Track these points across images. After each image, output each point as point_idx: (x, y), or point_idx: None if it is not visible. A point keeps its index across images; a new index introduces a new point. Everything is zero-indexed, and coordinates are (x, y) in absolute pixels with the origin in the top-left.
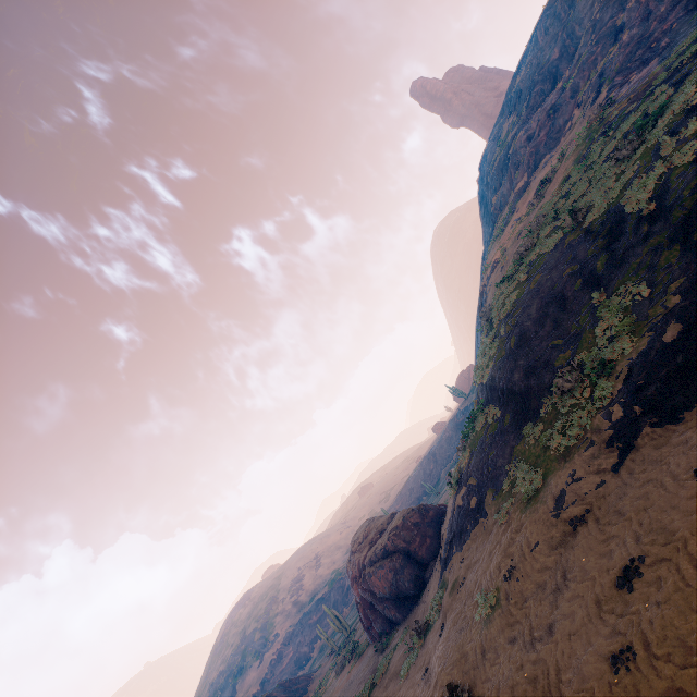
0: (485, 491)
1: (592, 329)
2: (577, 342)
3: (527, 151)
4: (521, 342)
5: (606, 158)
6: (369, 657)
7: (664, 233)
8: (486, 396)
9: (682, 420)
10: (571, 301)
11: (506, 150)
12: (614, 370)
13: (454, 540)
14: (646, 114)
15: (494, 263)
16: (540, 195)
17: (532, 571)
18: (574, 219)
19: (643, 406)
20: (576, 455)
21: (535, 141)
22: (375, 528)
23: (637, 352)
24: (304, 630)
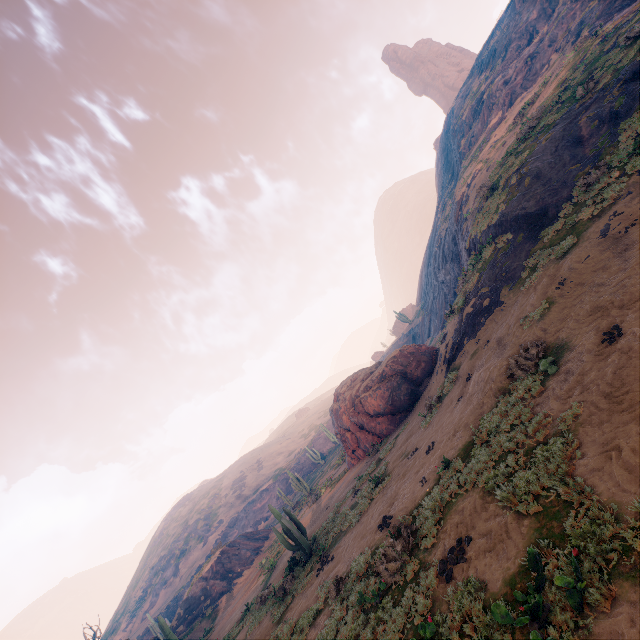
0: (499, 290)
1: (613, 144)
2: (597, 158)
3: (503, 93)
4: (536, 179)
5: (608, 51)
6: (357, 468)
7: None
8: (493, 234)
9: None
10: (587, 138)
11: (480, 98)
12: None
13: (464, 337)
14: None
15: (476, 172)
16: (523, 115)
17: (586, 270)
18: (585, 88)
19: None
20: (613, 207)
21: (511, 84)
22: (363, 373)
23: None
24: (248, 515)
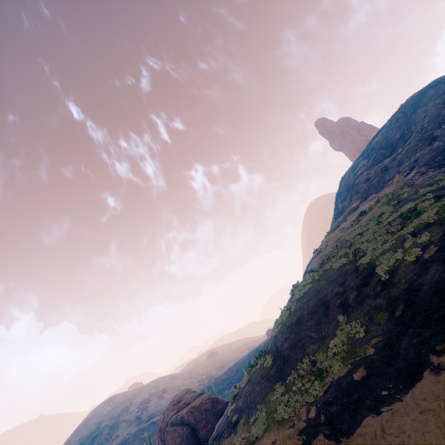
0: (242, 414)
1: (331, 339)
2: (322, 342)
3: (364, 187)
4: (297, 322)
5: (387, 223)
6: None
7: (385, 300)
8: (270, 346)
9: (339, 443)
10: (331, 311)
11: (354, 180)
12: (324, 380)
13: (216, 439)
14: (415, 208)
15: (319, 250)
16: (358, 220)
17: None
18: (354, 256)
19: (326, 417)
20: (283, 428)
21: (370, 182)
22: (186, 398)
23: (338, 375)
24: (135, 440)
